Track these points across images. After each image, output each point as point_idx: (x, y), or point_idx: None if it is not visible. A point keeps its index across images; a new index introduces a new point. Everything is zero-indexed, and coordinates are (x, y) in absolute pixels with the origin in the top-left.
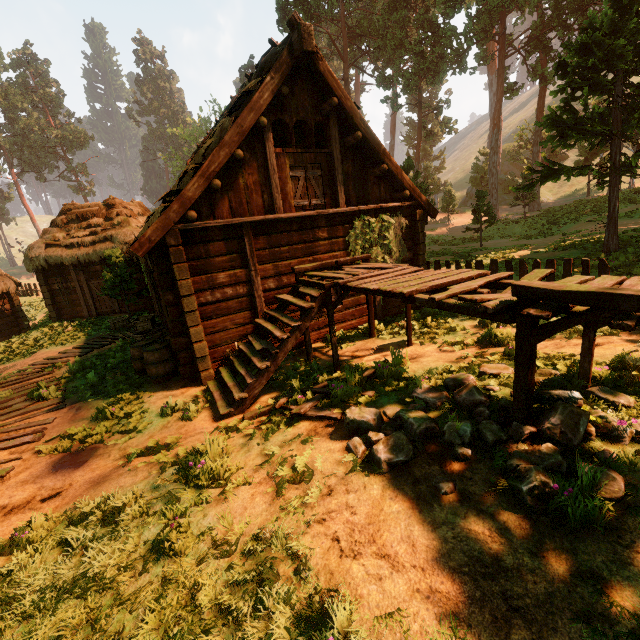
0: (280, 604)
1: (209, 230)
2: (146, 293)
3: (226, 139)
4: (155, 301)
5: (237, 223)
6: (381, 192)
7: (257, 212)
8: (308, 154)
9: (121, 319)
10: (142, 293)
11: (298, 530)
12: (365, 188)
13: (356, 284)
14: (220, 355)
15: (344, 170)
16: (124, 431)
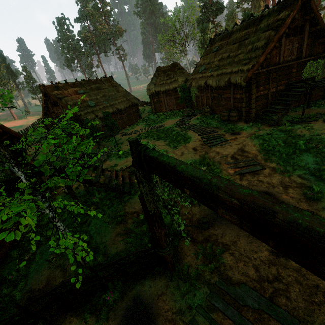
0: (324, 138)
1: (261, 72)
2: (191, 100)
3: (274, 40)
4: (200, 103)
5: (270, 69)
6: (319, 49)
7: (273, 64)
8: (295, 38)
9: (186, 110)
10: (190, 101)
11: (320, 133)
12: (313, 48)
13: (322, 85)
14: (255, 114)
15: (306, 42)
16: (241, 129)
